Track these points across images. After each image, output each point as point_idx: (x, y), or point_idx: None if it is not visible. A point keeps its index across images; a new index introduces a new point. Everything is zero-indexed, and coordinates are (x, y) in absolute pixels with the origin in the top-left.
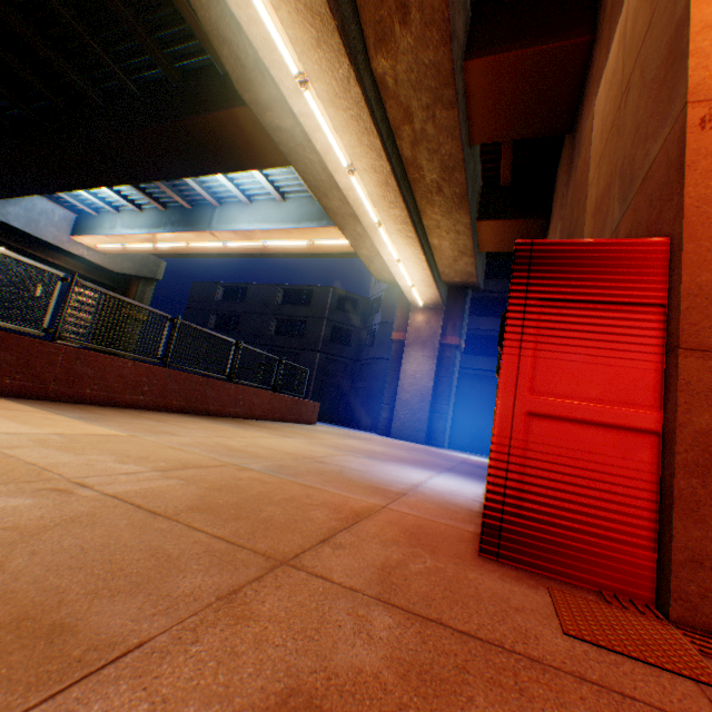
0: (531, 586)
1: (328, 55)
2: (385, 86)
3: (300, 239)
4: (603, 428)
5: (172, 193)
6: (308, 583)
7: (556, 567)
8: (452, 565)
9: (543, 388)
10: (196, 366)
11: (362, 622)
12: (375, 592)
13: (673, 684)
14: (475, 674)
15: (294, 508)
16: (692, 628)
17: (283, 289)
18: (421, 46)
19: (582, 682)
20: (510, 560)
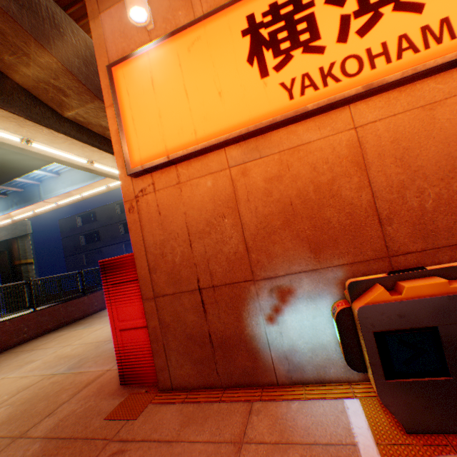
0: (122, 396)
1: (31, 128)
2: (80, 121)
3: (101, 186)
4: (141, 328)
5: (5, 187)
6: (21, 443)
7: (142, 381)
8: (98, 400)
9: (122, 319)
10: (57, 298)
11: (26, 451)
12: (46, 434)
13: (118, 425)
14: (47, 454)
15: (54, 398)
16: (165, 389)
17: (118, 204)
18: (83, 102)
19: (83, 440)
20: (130, 383)
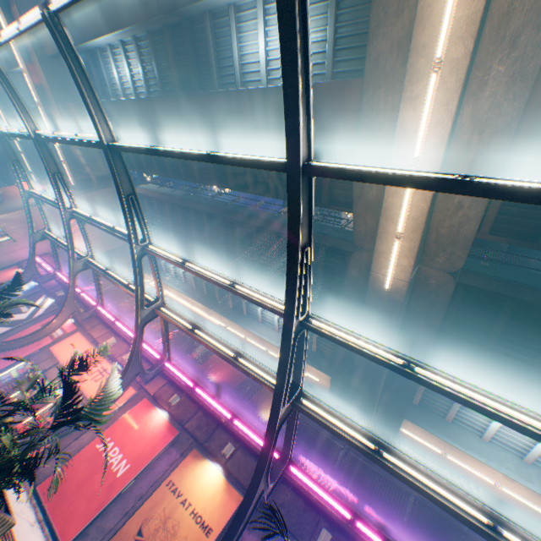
0: None
1: None
2: None
3: None
4: None
5: None
6: None
7: None
8: None
9: None
10: None
11: None
12: None
13: None
14: None
15: None
16: None
17: None
18: None
19: None
20: None
